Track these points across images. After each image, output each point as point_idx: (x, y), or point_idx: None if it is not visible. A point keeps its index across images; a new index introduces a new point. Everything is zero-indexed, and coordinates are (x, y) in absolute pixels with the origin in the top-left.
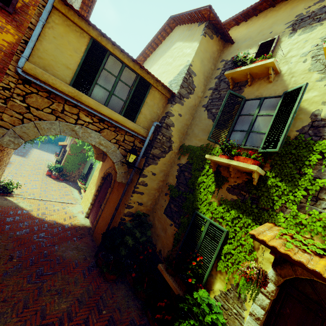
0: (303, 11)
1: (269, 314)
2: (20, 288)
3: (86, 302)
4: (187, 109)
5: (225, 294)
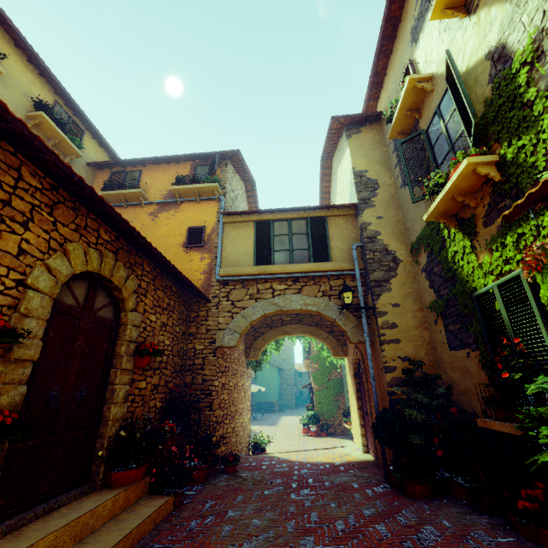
0: (412, 25)
1: None
2: (284, 500)
3: (377, 512)
4: (384, 206)
5: None
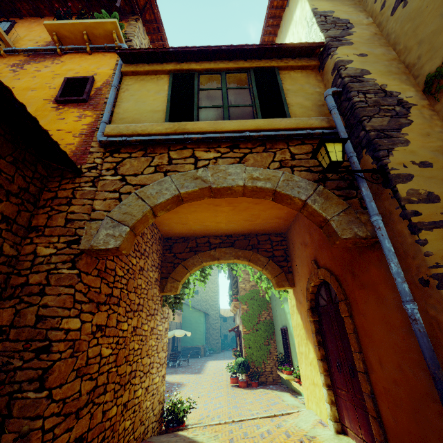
0: None
1: None
2: None
3: None
4: (366, 44)
5: None
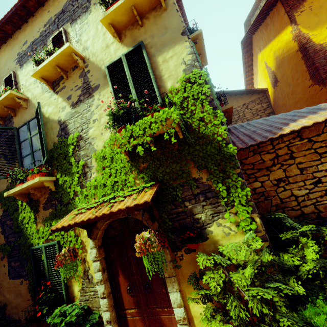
0: (19, 51)
1: (108, 270)
2: None
3: None
4: None
5: (82, 289)
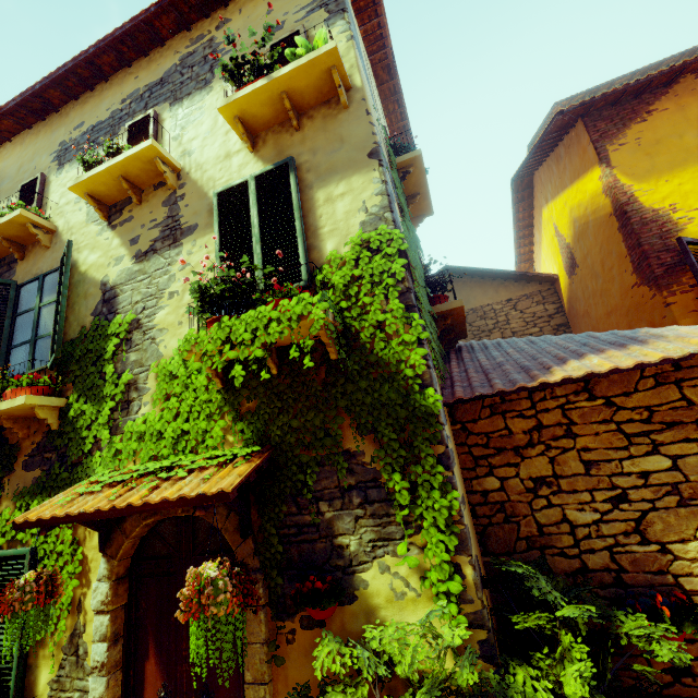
0: (65, 138)
1: (127, 639)
2: None
3: None
4: None
5: (58, 680)
